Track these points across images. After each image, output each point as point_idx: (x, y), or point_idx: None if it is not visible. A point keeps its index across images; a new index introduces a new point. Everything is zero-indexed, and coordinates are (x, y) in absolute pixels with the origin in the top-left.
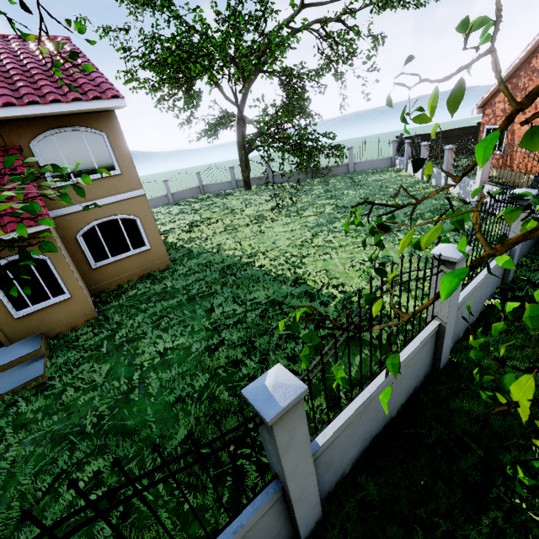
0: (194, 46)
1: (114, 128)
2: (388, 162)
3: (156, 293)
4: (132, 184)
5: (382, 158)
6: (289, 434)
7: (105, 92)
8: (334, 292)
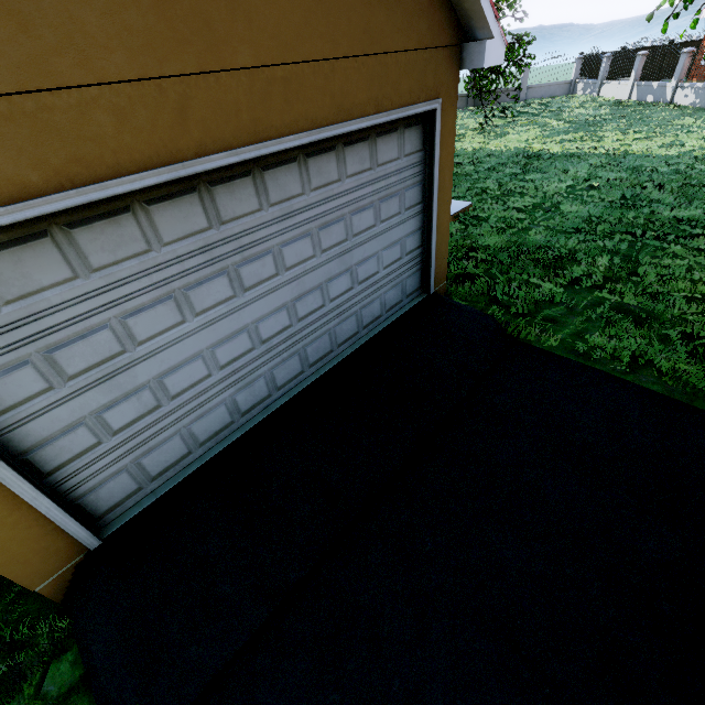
0: None
1: None
2: (566, 87)
3: (465, 174)
4: None
5: (561, 82)
6: None
7: None
8: (669, 154)
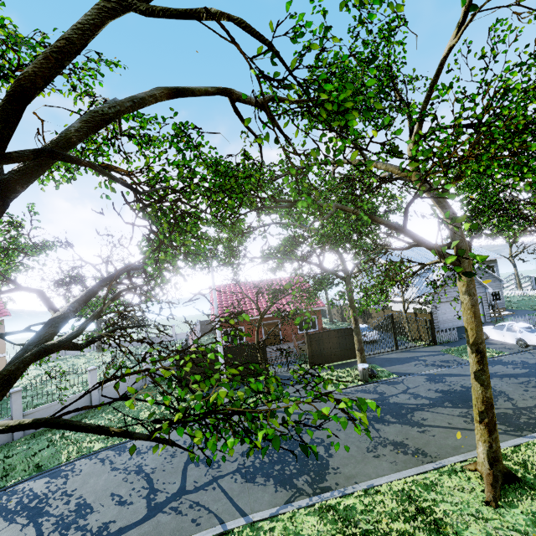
0: (75, 273)
1: (1, 326)
2: None
3: None
4: (0, 351)
5: None
6: (16, 399)
7: (3, 313)
8: None
